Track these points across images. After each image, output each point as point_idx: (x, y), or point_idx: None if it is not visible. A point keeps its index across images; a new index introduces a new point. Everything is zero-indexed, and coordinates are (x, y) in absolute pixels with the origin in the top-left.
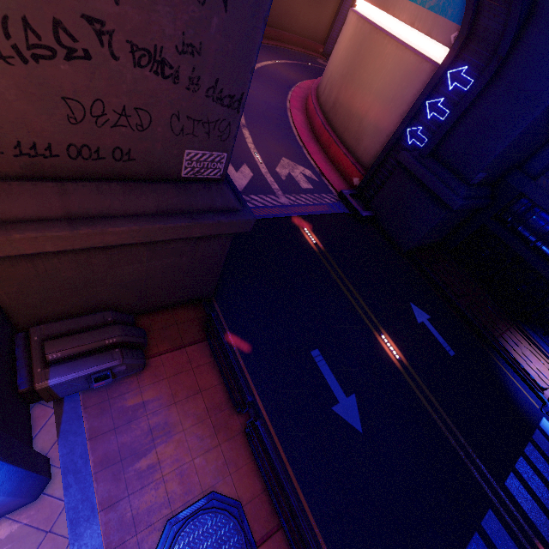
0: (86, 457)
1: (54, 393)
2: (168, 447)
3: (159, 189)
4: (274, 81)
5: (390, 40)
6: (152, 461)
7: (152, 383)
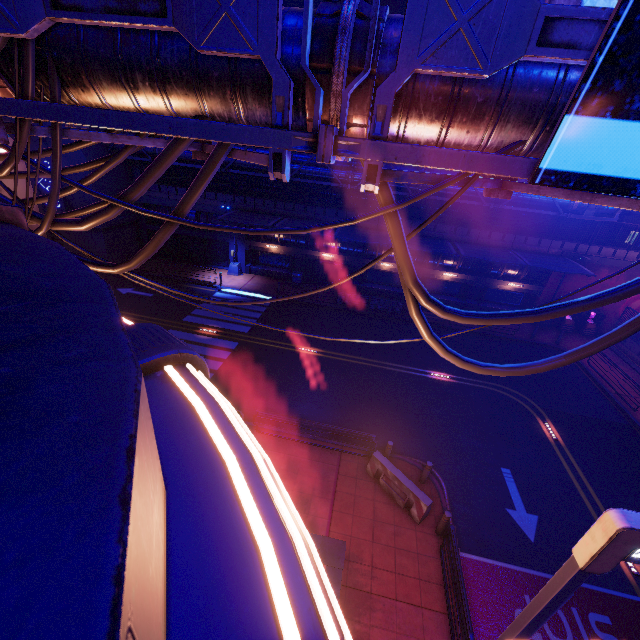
0: None
1: None
2: None
3: None
4: None
5: None
6: None
7: None
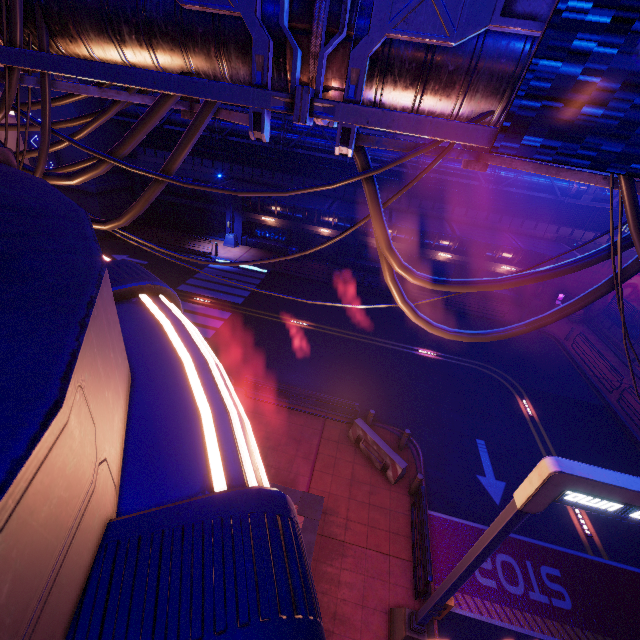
0: None
1: None
2: None
3: None
4: None
5: None
6: None
7: None
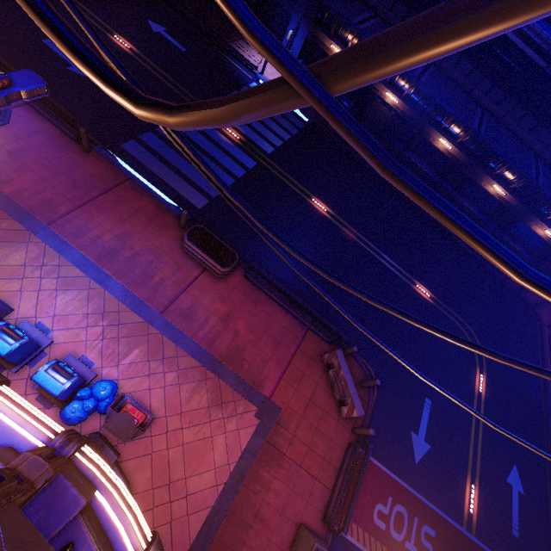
0: None
1: None
2: None
3: None
4: None
5: None
6: None
7: None
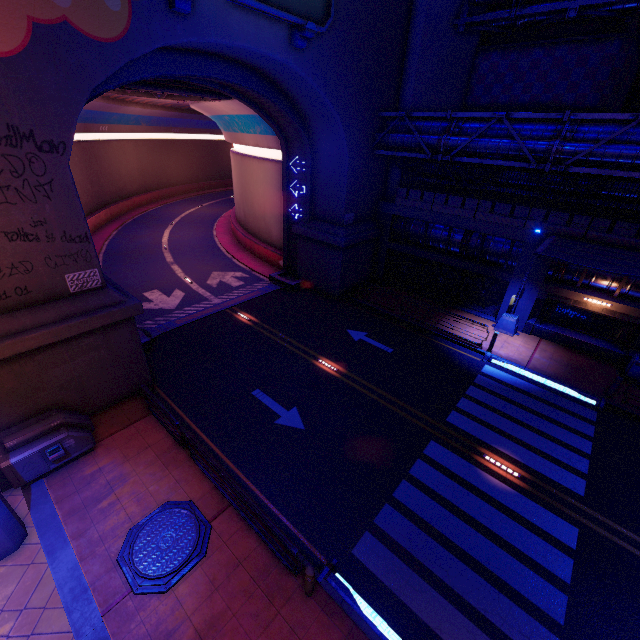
0: (55, 514)
1: (18, 474)
2: (125, 488)
3: (57, 305)
4: (199, 222)
5: (253, 160)
6: (112, 500)
7: (106, 454)
